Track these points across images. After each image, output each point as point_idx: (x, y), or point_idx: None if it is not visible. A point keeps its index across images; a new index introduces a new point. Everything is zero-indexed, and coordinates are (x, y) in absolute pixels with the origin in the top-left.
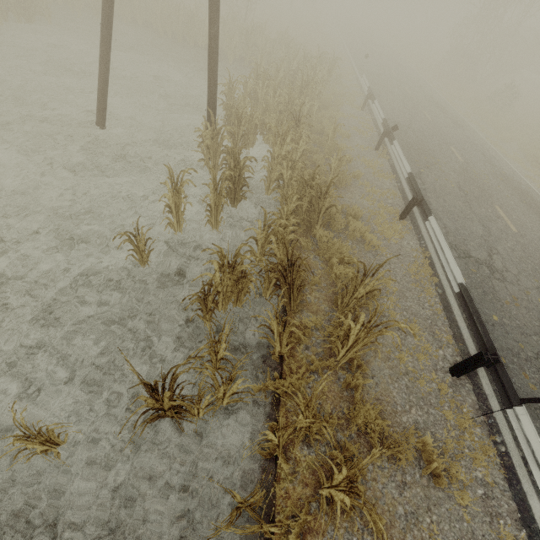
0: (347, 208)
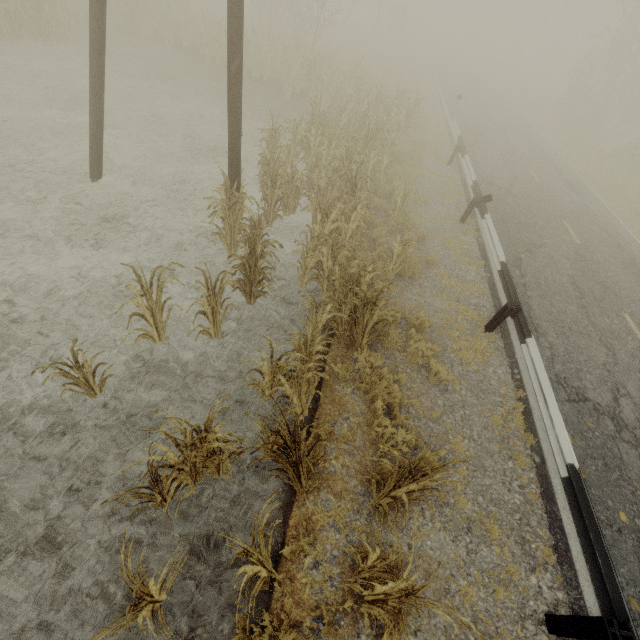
0: (409, 315)
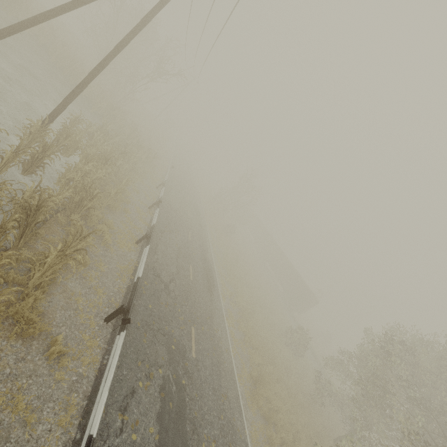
0: (105, 219)
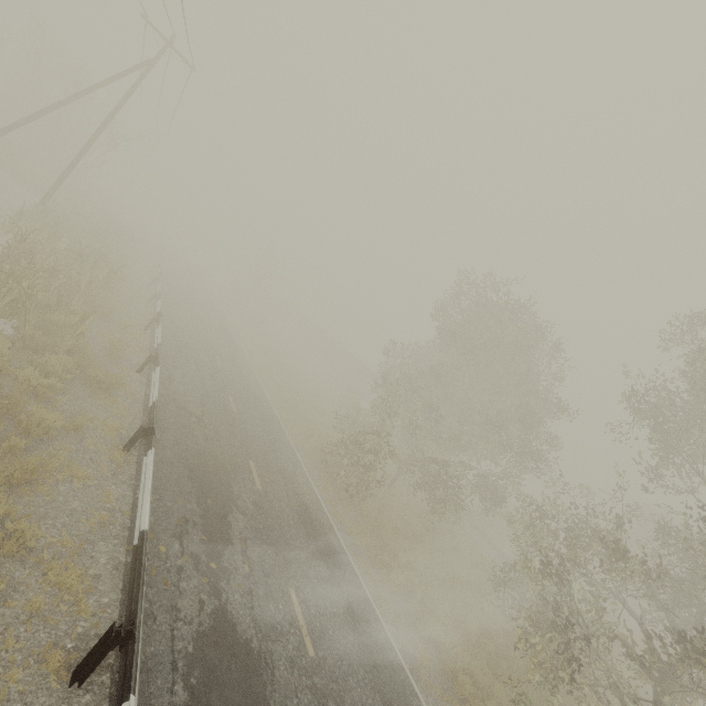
0: None
